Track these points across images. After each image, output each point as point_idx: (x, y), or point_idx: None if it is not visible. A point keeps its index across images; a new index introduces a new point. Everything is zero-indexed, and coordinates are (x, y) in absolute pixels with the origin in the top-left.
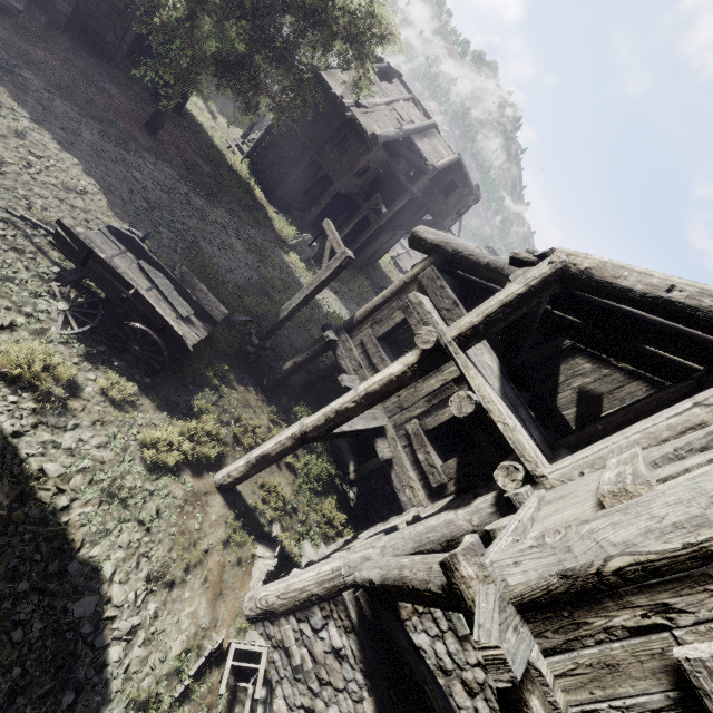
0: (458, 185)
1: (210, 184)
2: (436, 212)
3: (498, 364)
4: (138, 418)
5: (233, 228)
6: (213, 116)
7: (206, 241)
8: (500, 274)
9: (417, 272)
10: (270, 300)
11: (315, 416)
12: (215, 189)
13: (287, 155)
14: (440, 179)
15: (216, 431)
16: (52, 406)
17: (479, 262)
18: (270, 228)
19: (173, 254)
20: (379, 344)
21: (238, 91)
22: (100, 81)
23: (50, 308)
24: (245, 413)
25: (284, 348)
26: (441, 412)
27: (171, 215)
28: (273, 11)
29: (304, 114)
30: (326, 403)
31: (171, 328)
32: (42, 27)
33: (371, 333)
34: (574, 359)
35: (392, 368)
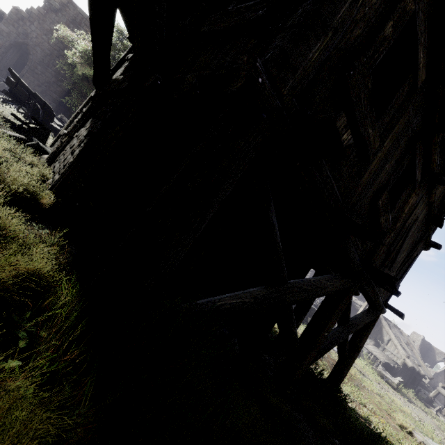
0: None
1: None
2: None
3: None
4: None
5: None
6: None
7: None
8: None
9: None
10: None
11: None
12: None
13: None
14: None
15: None
16: None
17: None
18: None
19: None
20: None
21: None
22: None
23: None
24: None
25: None
26: None
27: None
28: None
29: None
30: None
31: (47, 105)
32: None
33: None
34: None
35: None
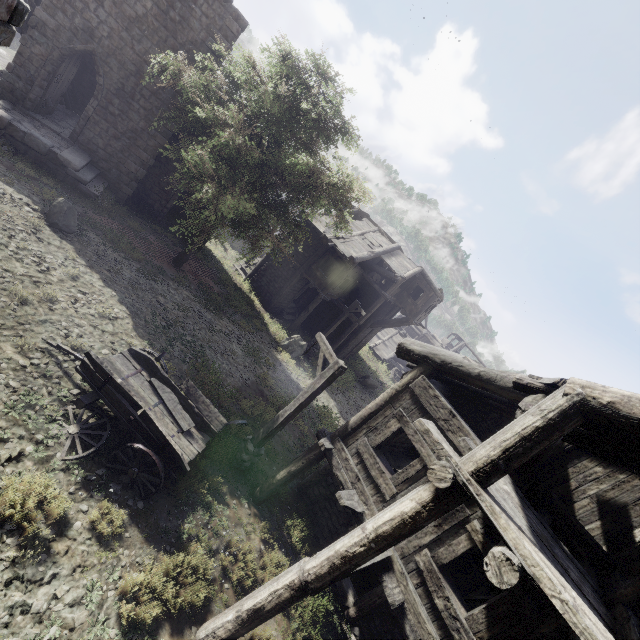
0: (424, 290)
1: (218, 300)
2: (407, 311)
3: (511, 483)
4: (123, 556)
5: (235, 335)
6: (225, 249)
7: (211, 349)
8: (494, 385)
9: (408, 381)
10: (264, 399)
11: (317, 559)
12: (222, 304)
13: (282, 274)
14: (408, 286)
15: (204, 565)
16: (35, 551)
17: (470, 373)
18: (265, 332)
19: (181, 364)
20: (376, 454)
21: (247, 237)
22: (144, 234)
23: (61, 431)
24: (236, 536)
25: (277, 449)
26: (455, 541)
27: (184, 329)
28: (275, 185)
29: (295, 245)
30: (320, 513)
31: (171, 447)
32: (110, 203)
33: (367, 442)
34: (581, 461)
35: (403, 504)
